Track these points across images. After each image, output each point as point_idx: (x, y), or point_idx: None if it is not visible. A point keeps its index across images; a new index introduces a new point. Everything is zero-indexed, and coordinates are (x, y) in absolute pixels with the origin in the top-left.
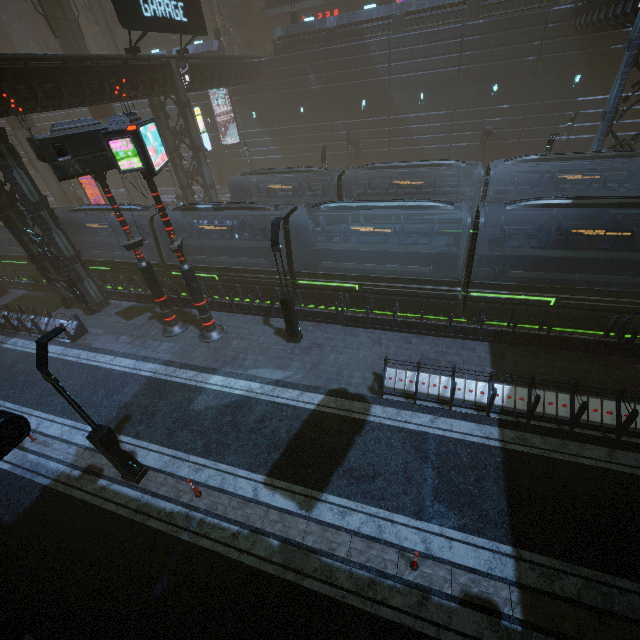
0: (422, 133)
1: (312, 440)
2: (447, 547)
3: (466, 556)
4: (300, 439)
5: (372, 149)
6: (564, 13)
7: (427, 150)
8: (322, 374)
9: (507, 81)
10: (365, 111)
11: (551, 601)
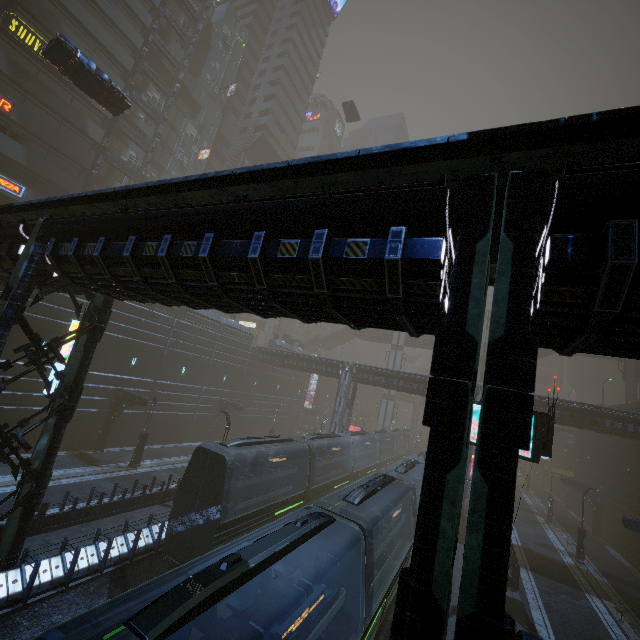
0: (179, 400)
1: (578, 631)
2: (601, 608)
3: (600, 605)
4: (583, 637)
5: (128, 409)
6: (255, 349)
7: (179, 416)
8: (508, 605)
9: (231, 375)
10: (133, 369)
11: (599, 594)
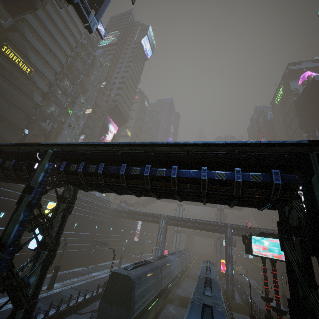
0: (72, 242)
1: None
2: None
3: None
4: None
5: None
6: (112, 209)
7: (71, 252)
8: None
9: (99, 225)
10: None
11: None
